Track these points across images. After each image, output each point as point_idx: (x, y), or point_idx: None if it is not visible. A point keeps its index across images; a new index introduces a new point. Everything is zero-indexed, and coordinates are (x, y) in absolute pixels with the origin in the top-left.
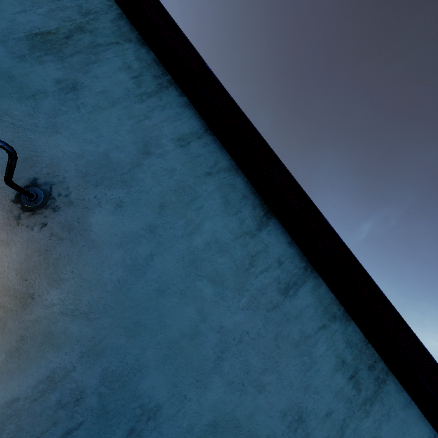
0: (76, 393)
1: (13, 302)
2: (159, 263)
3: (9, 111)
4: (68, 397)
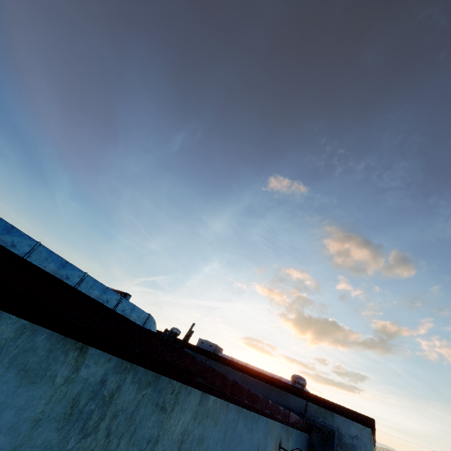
0: None
1: None
2: None
3: None
4: None
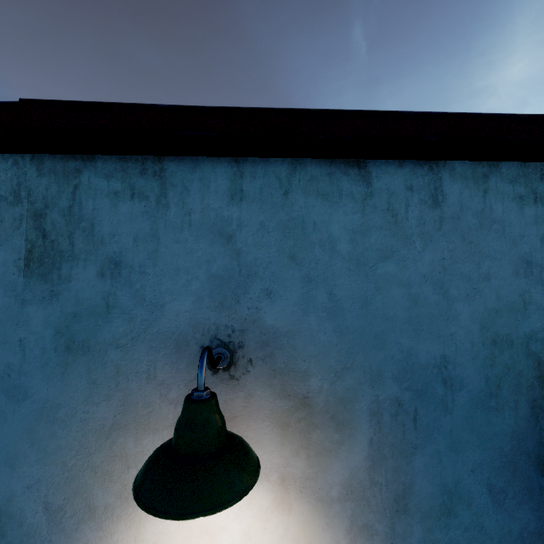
0: (394, 402)
1: (300, 412)
2: (341, 292)
3: (115, 335)
4: (393, 409)
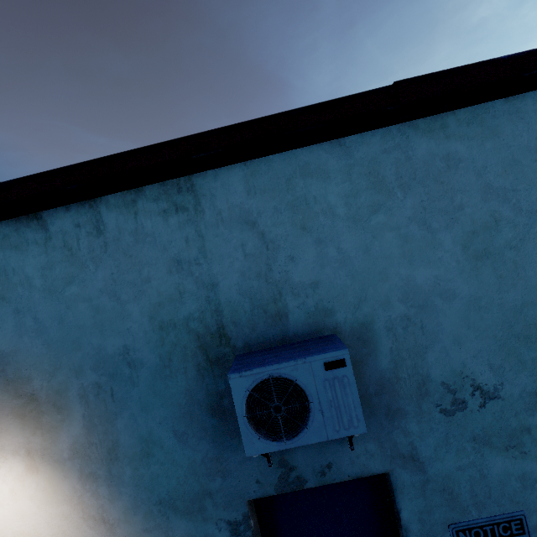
0: (95, 386)
1: (31, 405)
2: (43, 315)
3: None
4: (95, 391)
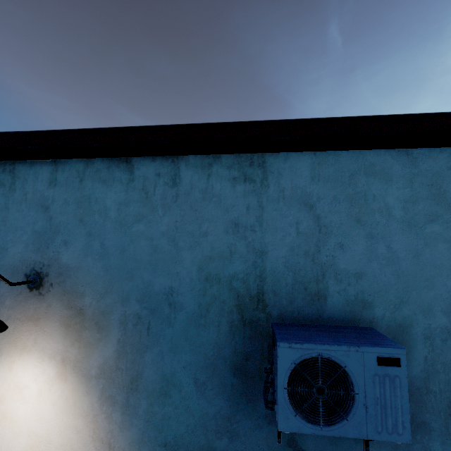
0: (136, 316)
1: (78, 318)
2: (109, 242)
3: None
4: (134, 321)
